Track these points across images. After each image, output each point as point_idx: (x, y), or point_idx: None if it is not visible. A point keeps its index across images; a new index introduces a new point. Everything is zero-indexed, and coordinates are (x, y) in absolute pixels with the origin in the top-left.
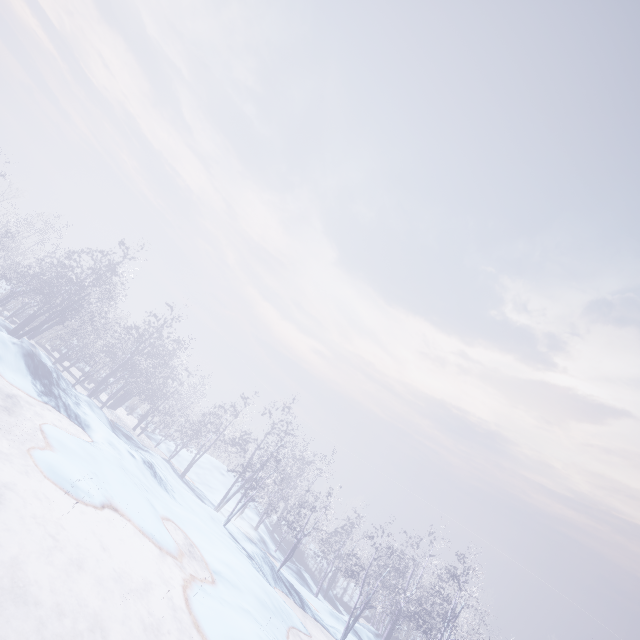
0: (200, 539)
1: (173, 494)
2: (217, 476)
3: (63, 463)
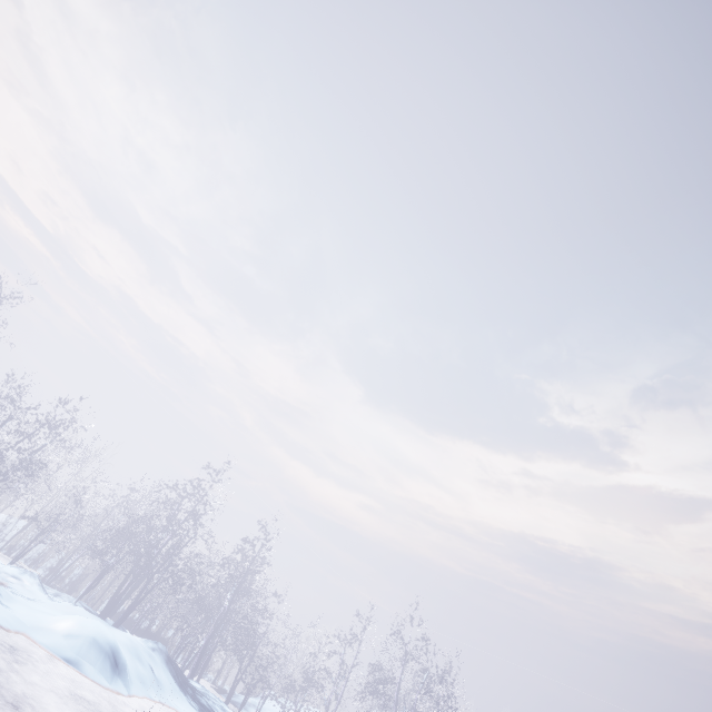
0: None
1: None
2: None
3: None
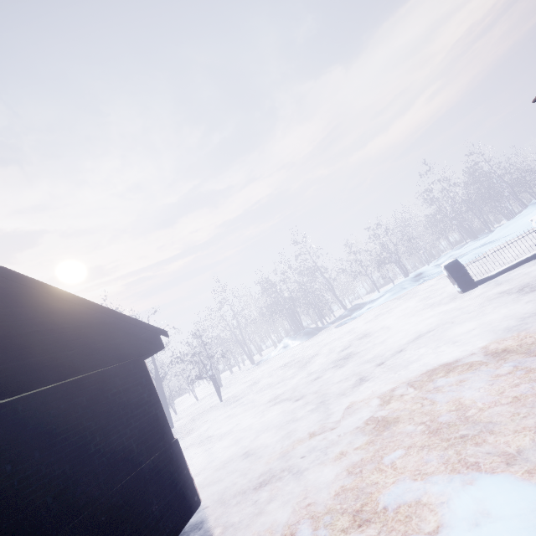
0: None
1: None
2: None
3: None
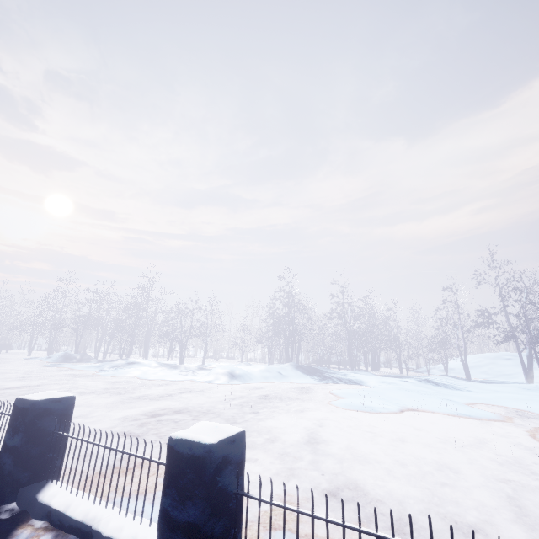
0: (524, 405)
1: (466, 389)
2: (504, 364)
3: (354, 401)
